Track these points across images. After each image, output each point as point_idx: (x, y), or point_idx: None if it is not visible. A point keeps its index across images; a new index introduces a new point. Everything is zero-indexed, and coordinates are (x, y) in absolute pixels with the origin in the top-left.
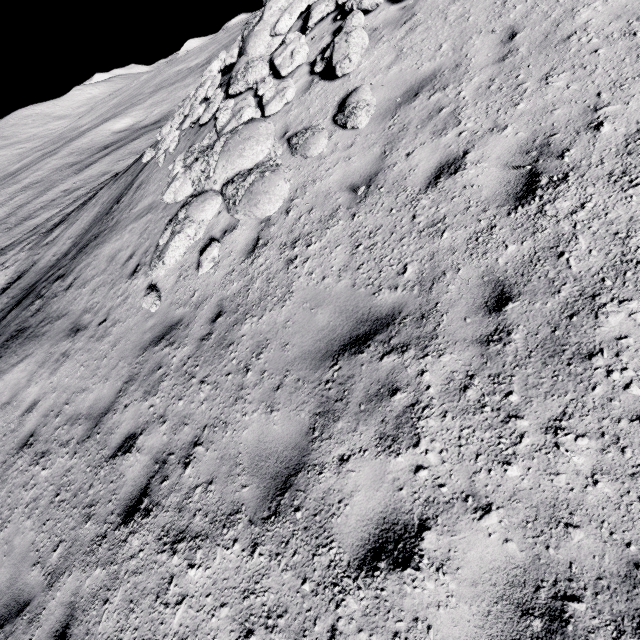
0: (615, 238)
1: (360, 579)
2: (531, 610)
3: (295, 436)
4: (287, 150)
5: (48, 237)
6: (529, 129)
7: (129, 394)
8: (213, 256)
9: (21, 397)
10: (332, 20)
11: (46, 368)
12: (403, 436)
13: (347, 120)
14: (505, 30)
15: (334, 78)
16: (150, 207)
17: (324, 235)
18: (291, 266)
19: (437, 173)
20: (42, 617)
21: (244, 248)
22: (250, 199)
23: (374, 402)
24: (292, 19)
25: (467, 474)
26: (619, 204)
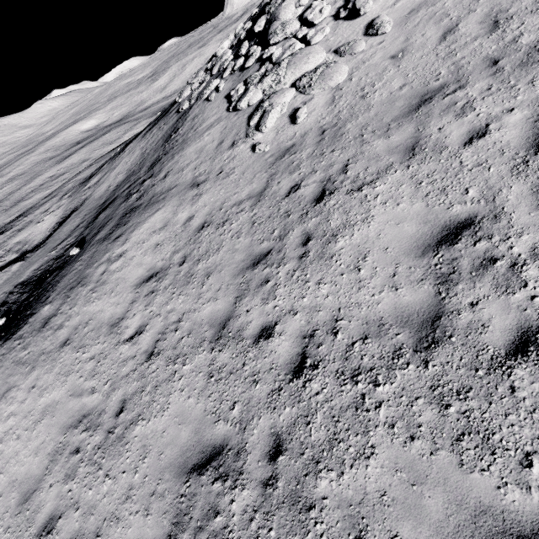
0: (538, 29)
1: (466, 148)
2: (537, 120)
3: (409, 136)
4: (336, 56)
5: (87, 184)
6: (488, 8)
7: (277, 179)
8: (305, 112)
9: (174, 220)
10: None
11: (185, 205)
12: (467, 111)
13: (378, 30)
14: None
15: (355, 18)
16: (219, 119)
17: (382, 79)
18: (367, 96)
19: (444, 36)
20: (286, 246)
21: (325, 103)
22: (324, 78)
23: (447, 110)
24: None
25: (500, 107)
26: (537, 19)
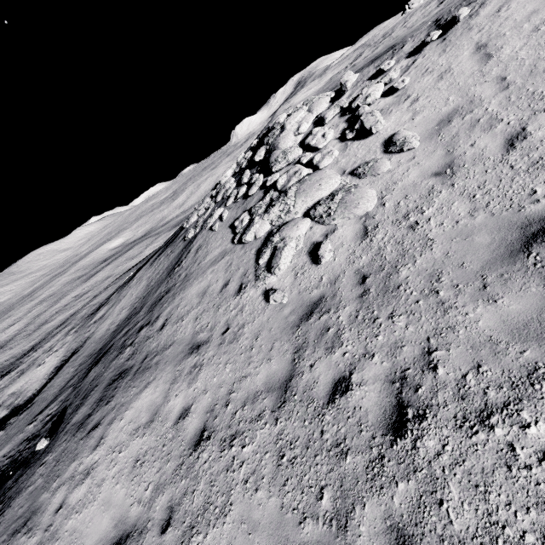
0: None
1: None
2: None
3: (541, 303)
4: (353, 178)
5: (94, 318)
6: None
7: (307, 357)
8: (329, 249)
9: (164, 411)
10: (339, 117)
11: (180, 382)
12: None
13: (402, 147)
14: (494, 79)
15: (366, 137)
16: (224, 253)
17: (433, 203)
18: (418, 226)
19: (509, 143)
20: None
21: (355, 236)
22: (347, 206)
23: None
24: (309, 124)
25: None
26: None
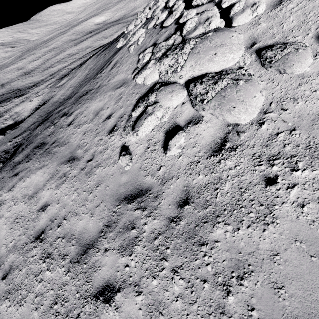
0: None
1: None
2: None
3: None
4: (256, 61)
5: (60, 82)
6: None
7: (108, 239)
8: (180, 143)
9: (39, 196)
10: None
11: (54, 180)
12: None
13: None
14: None
15: None
16: (123, 82)
17: (317, 165)
18: (273, 187)
19: None
20: None
21: (209, 144)
22: (222, 103)
23: None
24: None
25: None
26: None
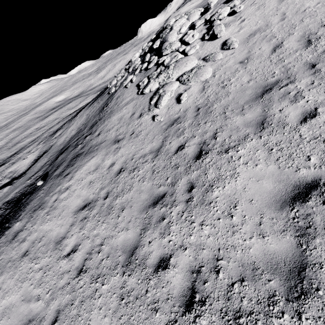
0: None
1: (302, 125)
2: None
3: (258, 114)
4: (203, 62)
5: (54, 136)
6: (302, 32)
7: (169, 140)
8: (186, 96)
9: (102, 165)
10: (203, 25)
11: (110, 154)
12: (298, 98)
13: (230, 46)
14: (281, 13)
15: (214, 39)
16: (132, 99)
17: (235, 76)
18: (226, 86)
19: (274, 49)
20: (177, 191)
21: (198, 91)
22: (197, 75)
23: (283, 97)
24: (186, 27)
25: (323, 96)
26: None
